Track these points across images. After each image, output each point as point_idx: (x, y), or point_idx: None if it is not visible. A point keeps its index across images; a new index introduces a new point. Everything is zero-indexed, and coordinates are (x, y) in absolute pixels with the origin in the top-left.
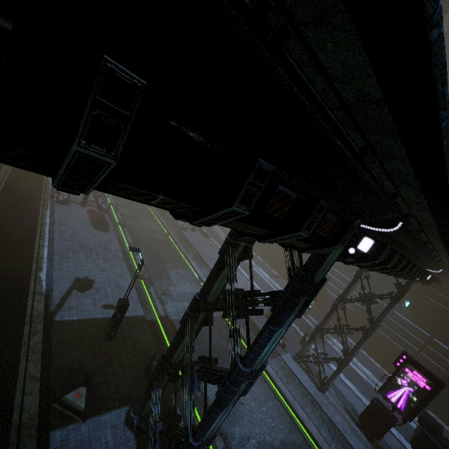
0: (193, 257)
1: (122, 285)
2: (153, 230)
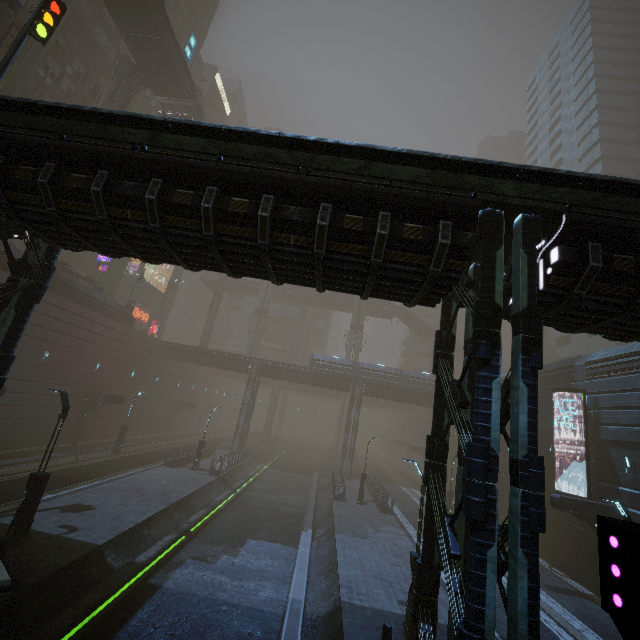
0: (324, 531)
1: (124, 518)
2: (288, 503)
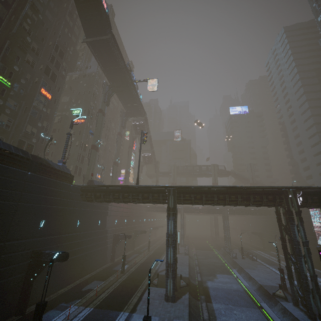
0: (237, 269)
1: (183, 270)
2: (216, 262)
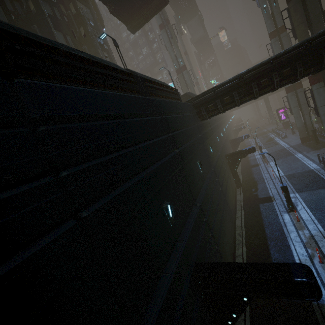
0: None
1: None
2: None
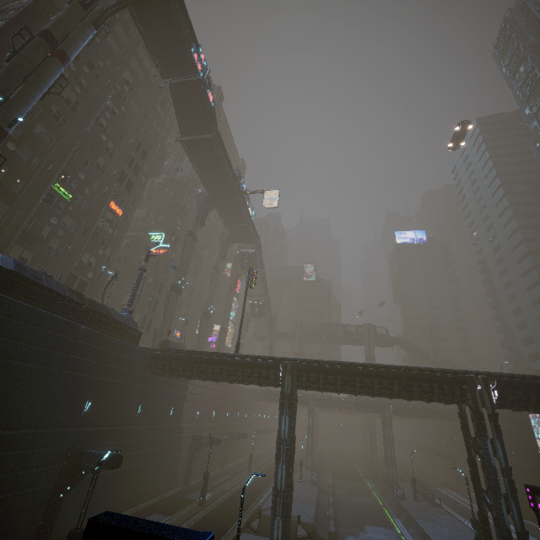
0: (404, 520)
1: (305, 511)
2: (367, 504)
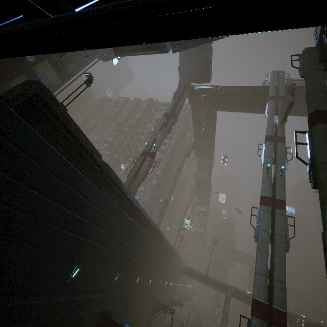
0: None
1: None
2: None
